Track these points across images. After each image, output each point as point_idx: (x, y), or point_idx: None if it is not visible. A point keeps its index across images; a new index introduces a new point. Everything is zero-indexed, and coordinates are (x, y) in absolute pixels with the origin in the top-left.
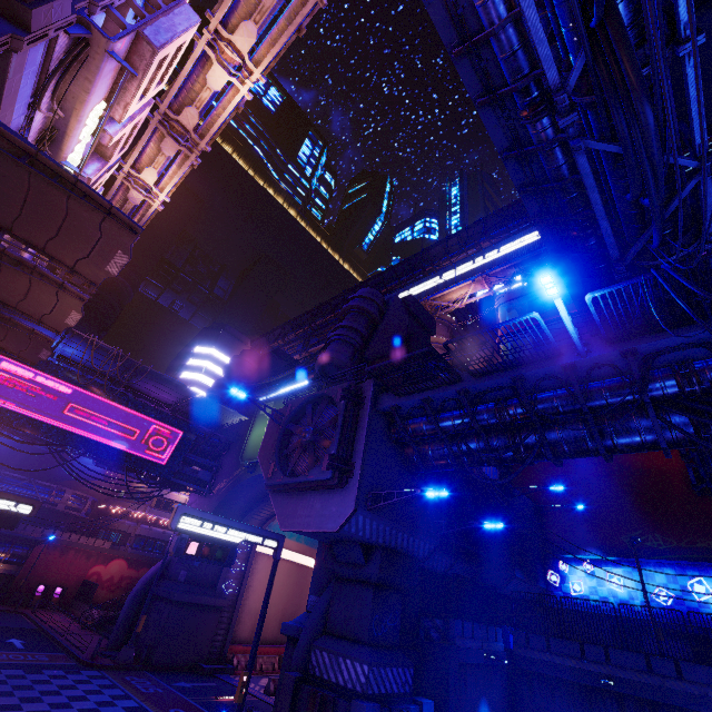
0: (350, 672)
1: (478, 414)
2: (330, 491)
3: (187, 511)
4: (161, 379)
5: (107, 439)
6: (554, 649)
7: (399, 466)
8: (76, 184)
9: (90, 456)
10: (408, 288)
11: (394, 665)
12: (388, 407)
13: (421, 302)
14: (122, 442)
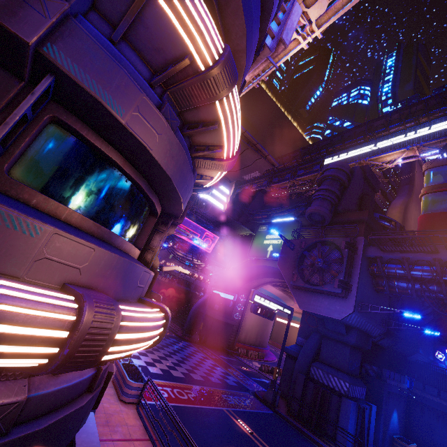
0: (337, 383)
1: (444, 273)
2: (334, 297)
3: (257, 293)
4: (214, 210)
5: (185, 238)
6: (443, 397)
7: (372, 288)
8: (255, 144)
9: (179, 245)
10: (351, 150)
11: (358, 386)
12: (373, 256)
13: (360, 161)
14: (192, 239)
